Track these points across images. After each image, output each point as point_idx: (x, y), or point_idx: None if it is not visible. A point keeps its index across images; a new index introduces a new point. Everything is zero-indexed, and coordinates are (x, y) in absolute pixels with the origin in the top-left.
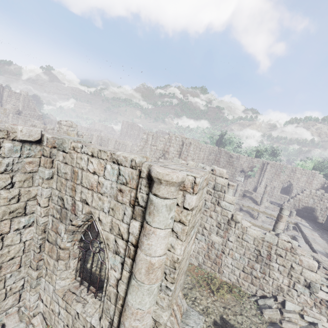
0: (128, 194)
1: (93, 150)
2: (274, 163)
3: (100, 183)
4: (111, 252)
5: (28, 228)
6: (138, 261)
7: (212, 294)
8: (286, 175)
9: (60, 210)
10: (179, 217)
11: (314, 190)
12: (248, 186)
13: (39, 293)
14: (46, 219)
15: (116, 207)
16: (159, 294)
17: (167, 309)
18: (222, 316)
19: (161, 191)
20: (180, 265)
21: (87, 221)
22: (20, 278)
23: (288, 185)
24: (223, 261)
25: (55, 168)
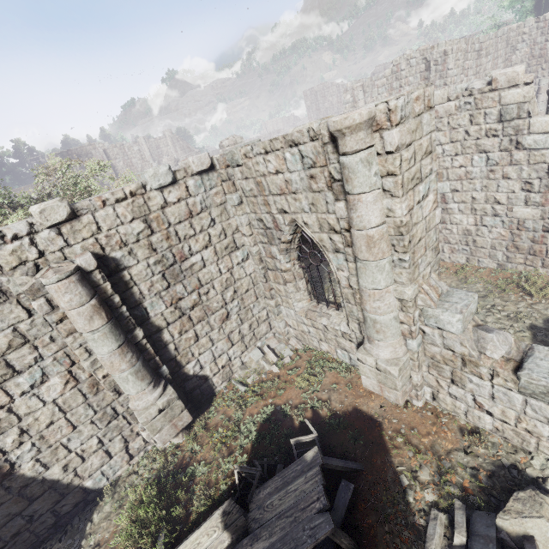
0: (321, 177)
1: (263, 145)
2: None
3: (287, 181)
4: (330, 253)
5: (247, 261)
6: (355, 241)
7: (529, 297)
8: None
9: (264, 233)
10: (385, 169)
11: None
12: None
13: (284, 321)
14: (257, 248)
15: (315, 200)
16: (394, 271)
17: (409, 284)
18: (548, 320)
19: (348, 145)
20: (408, 230)
21: (295, 233)
22: (262, 308)
23: None
24: None
25: (240, 190)
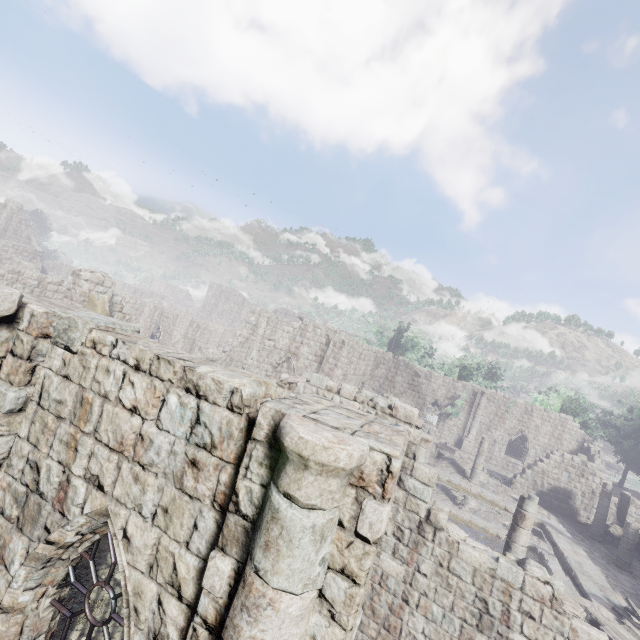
0: (212, 475)
1: (140, 354)
2: (494, 394)
3: (144, 438)
4: (142, 634)
5: None
6: None
7: None
8: (515, 419)
9: (23, 497)
10: (343, 559)
11: (569, 455)
12: (447, 435)
13: None
14: None
15: (176, 507)
16: None
17: None
18: None
19: (304, 488)
20: None
21: (92, 532)
22: None
23: (517, 438)
24: (404, 624)
25: (37, 386)
